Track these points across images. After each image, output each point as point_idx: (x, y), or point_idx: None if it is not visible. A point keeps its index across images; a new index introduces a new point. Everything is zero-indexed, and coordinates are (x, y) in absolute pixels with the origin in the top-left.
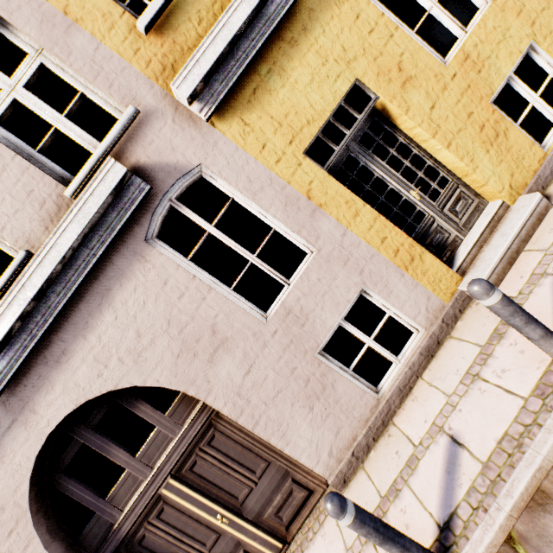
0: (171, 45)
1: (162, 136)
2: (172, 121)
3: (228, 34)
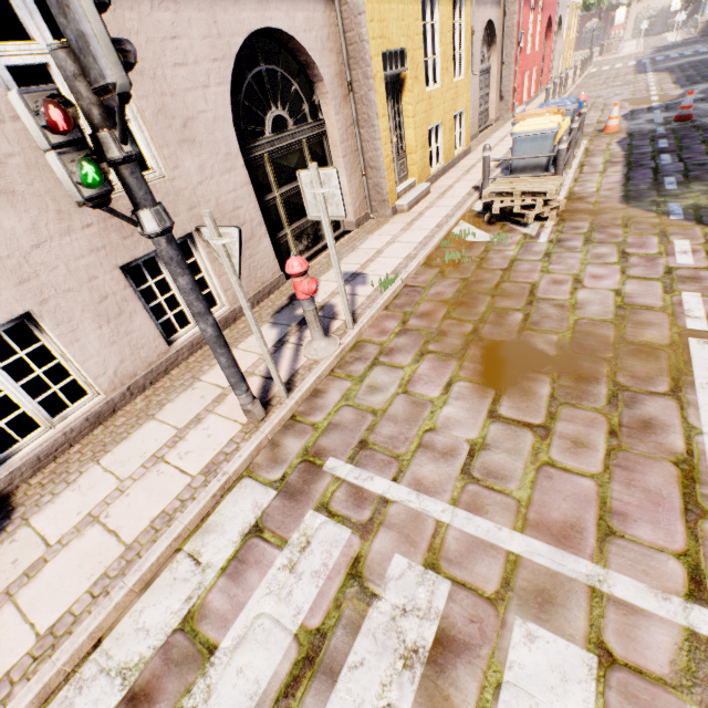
0: None
1: None
2: None
3: None
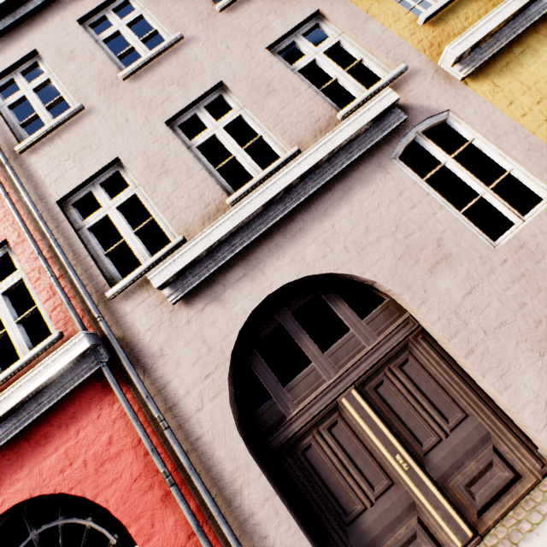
0: (440, 32)
1: (420, 88)
2: (431, 78)
3: (500, 19)
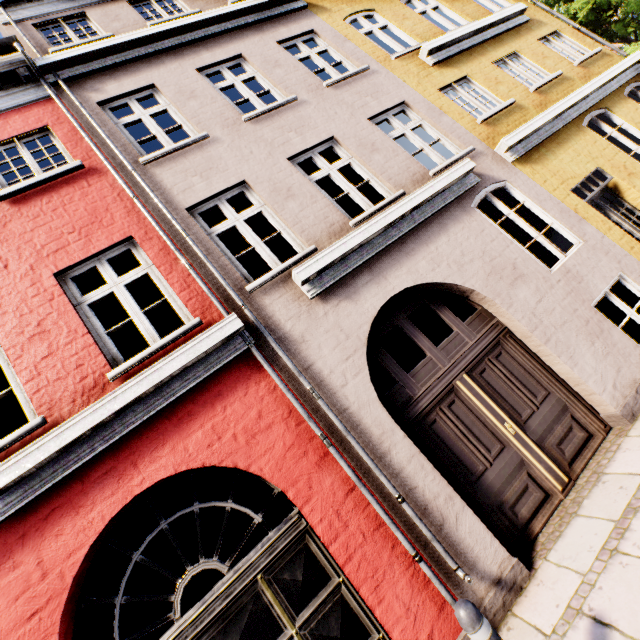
0: (492, 131)
1: (484, 163)
2: (491, 158)
3: (532, 128)
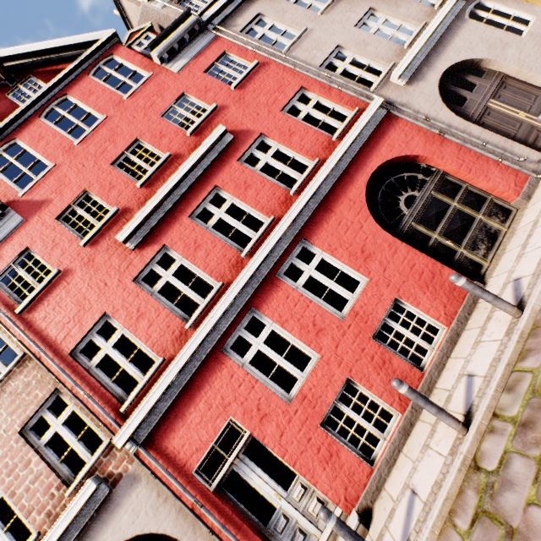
0: None
1: None
2: None
3: None
